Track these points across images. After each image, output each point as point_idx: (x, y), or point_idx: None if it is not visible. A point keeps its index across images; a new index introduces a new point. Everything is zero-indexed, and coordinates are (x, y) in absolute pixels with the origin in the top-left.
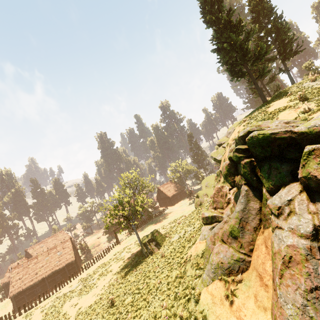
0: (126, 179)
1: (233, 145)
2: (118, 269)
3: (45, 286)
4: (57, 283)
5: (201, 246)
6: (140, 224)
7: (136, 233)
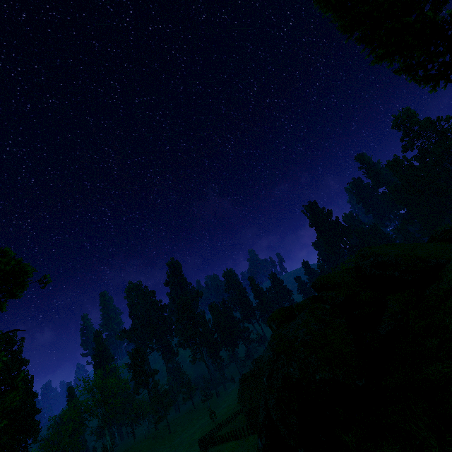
0: None
1: None
2: None
3: None
4: None
5: None
6: None
7: None
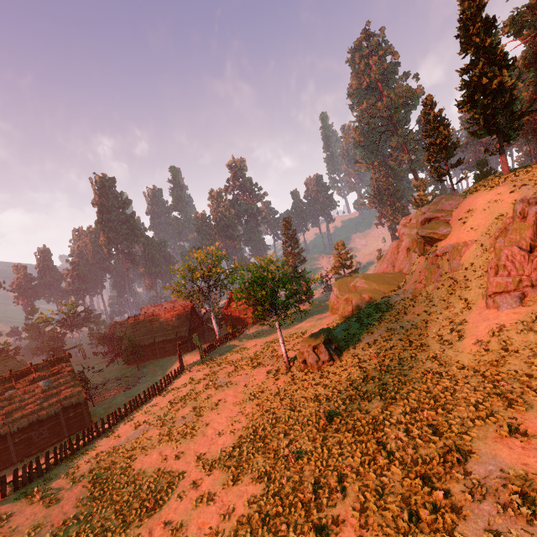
0: (199, 261)
1: (521, 202)
2: (244, 396)
3: (4, 452)
4: (35, 447)
5: (519, 312)
6: (215, 343)
7: (281, 334)
